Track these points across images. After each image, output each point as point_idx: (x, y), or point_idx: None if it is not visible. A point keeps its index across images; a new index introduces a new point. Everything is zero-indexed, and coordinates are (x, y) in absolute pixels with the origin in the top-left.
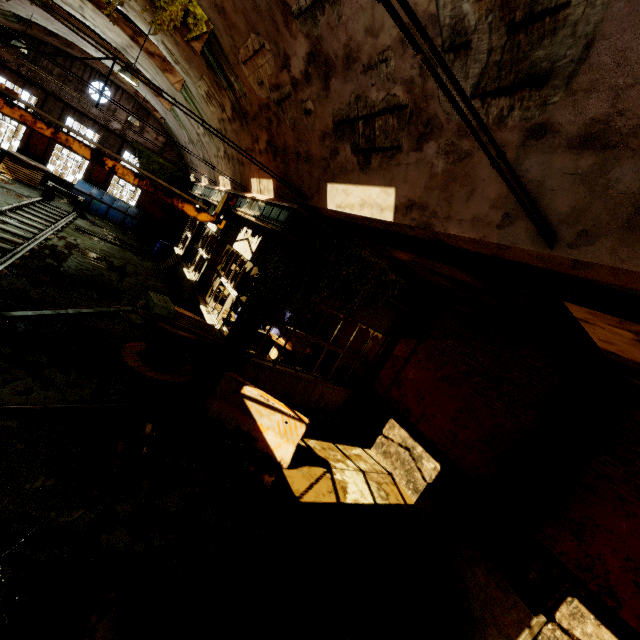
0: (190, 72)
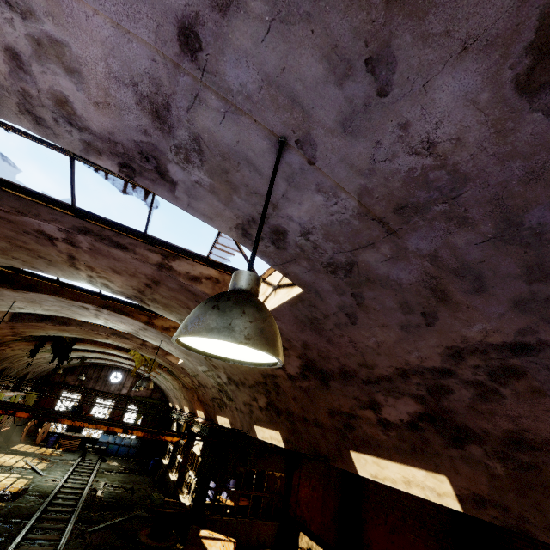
0: (164, 373)
